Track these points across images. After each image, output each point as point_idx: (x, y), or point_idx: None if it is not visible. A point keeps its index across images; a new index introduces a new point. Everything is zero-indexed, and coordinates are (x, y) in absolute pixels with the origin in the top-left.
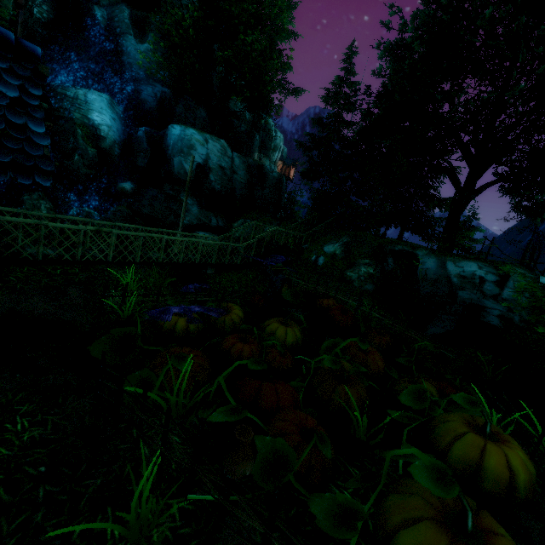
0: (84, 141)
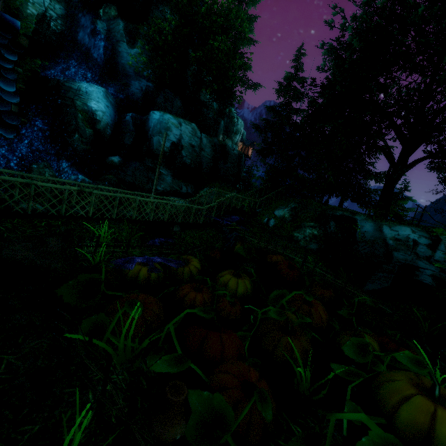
0: (83, 123)
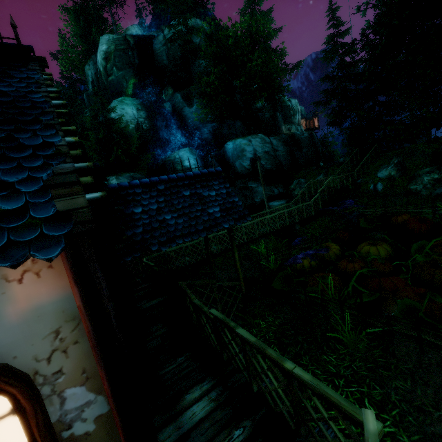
0: None
